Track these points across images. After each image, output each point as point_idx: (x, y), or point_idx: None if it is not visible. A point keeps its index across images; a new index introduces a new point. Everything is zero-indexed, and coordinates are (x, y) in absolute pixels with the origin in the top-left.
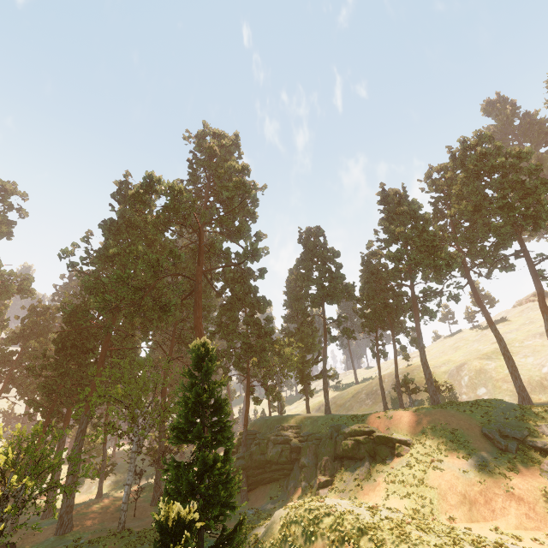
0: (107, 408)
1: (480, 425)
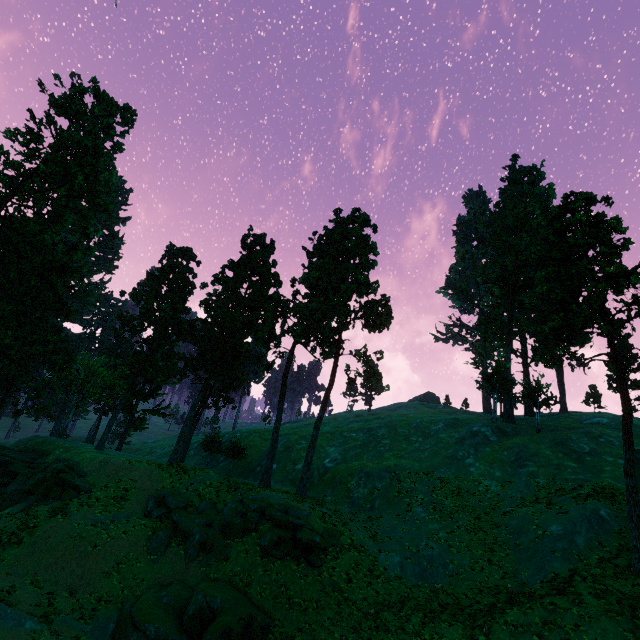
0: None
1: (160, 489)
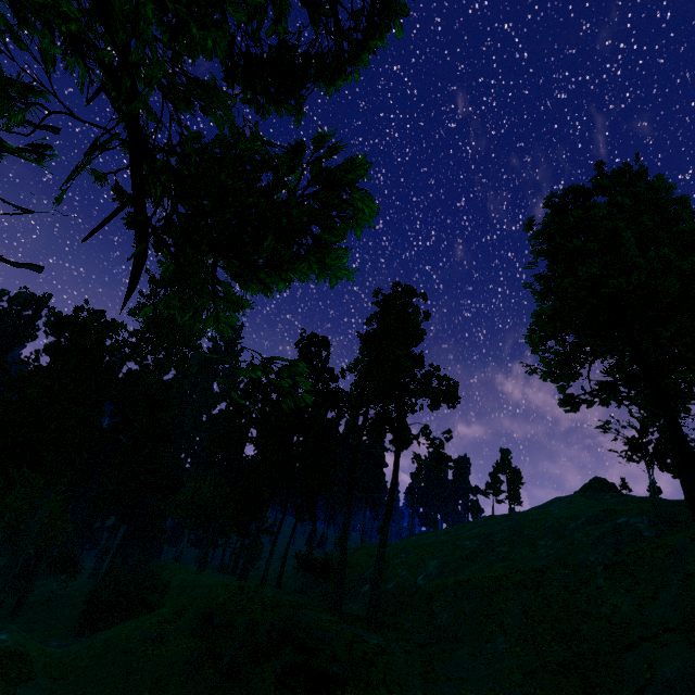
0: (4, 511)
1: (212, 606)
